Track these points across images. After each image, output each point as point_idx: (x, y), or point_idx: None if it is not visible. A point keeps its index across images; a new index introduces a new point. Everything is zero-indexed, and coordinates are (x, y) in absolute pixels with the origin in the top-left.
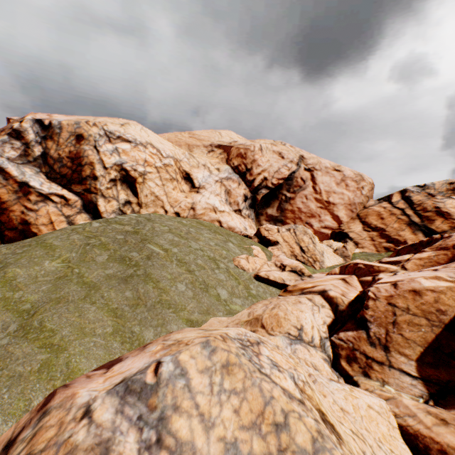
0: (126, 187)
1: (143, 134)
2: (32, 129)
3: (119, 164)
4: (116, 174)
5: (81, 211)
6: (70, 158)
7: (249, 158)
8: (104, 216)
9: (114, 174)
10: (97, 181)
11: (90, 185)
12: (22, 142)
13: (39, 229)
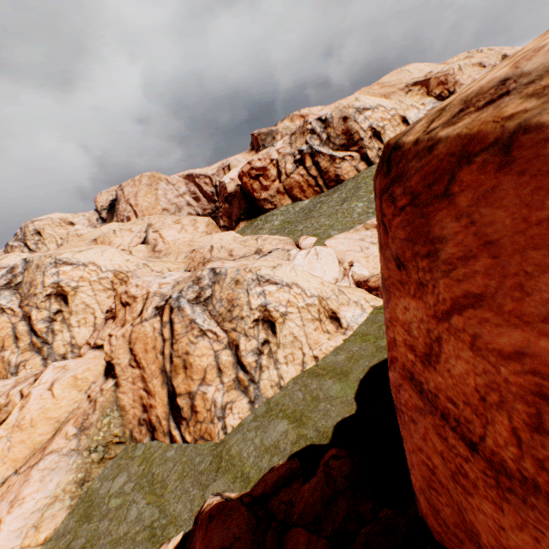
0: (376, 140)
1: (370, 101)
2: (316, 126)
3: (369, 126)
4: (370, 133)
5: (360, 161)
6: (343, 133)
7: (450, 82)
8: (372, 160)
9: (369, 134)
10: (363, 141)
11: (361, 145)
12: (316, 135)
13: (343, 177)
